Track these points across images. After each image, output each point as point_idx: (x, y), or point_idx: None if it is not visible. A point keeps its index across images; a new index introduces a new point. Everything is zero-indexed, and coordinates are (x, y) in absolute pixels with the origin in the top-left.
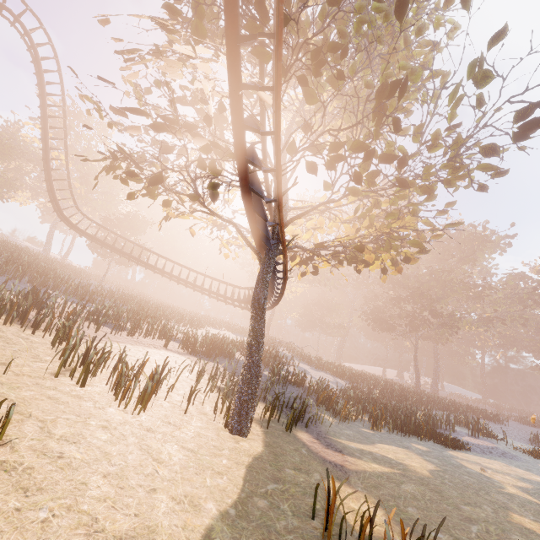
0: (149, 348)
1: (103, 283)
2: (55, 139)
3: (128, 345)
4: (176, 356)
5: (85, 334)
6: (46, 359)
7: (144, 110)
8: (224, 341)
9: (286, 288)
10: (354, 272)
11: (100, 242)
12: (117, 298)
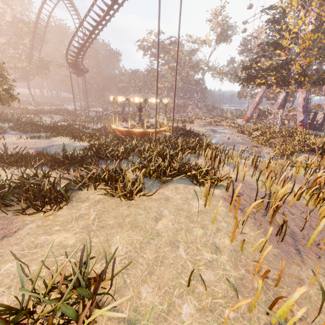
0: None
1: None
2: None
3: None
4: None
5: None
6: None
7: None
8: None
9: None
10: None
11: None
12: None
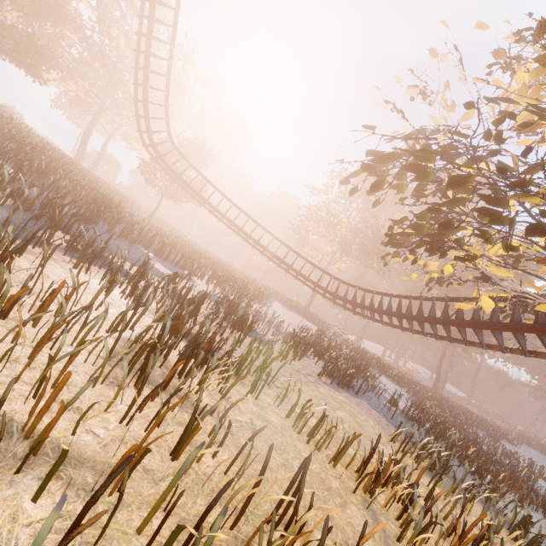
0: (316, 385)
1: (139, 212)
2: (160, 23)
3: (305, 386)
4: (343, 399)
5: (266, 371)
6: (336, 488)
7: (460, 60)
8: (341, 355)
9: (333, 264)
10: (413, 267)
11: (186, 185)
12: (215, 271)
